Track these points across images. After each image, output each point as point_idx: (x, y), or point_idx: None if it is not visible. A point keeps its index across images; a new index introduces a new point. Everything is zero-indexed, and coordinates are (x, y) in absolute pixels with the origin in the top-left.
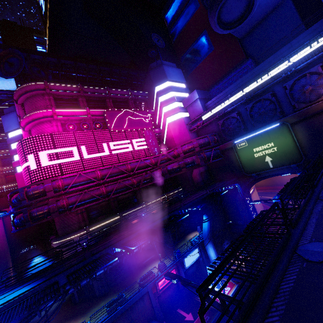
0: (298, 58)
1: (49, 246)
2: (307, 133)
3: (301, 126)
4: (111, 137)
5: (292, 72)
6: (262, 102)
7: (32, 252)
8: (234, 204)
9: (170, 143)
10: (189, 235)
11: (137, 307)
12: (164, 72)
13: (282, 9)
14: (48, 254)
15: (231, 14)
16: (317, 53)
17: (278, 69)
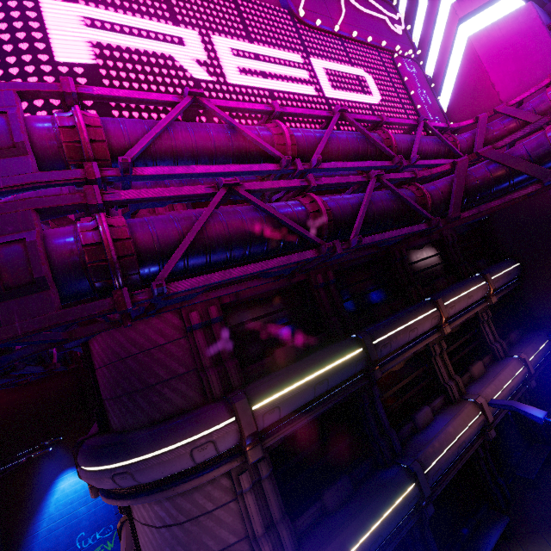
0: None
1: None
2: None
3: None
4: (300, 38)
5: None
6: None
7: (54, 458)
8: None
9: (474, 110)
10: None
11: None
12: None
13: None
14: None
15: None
16: None
17: None
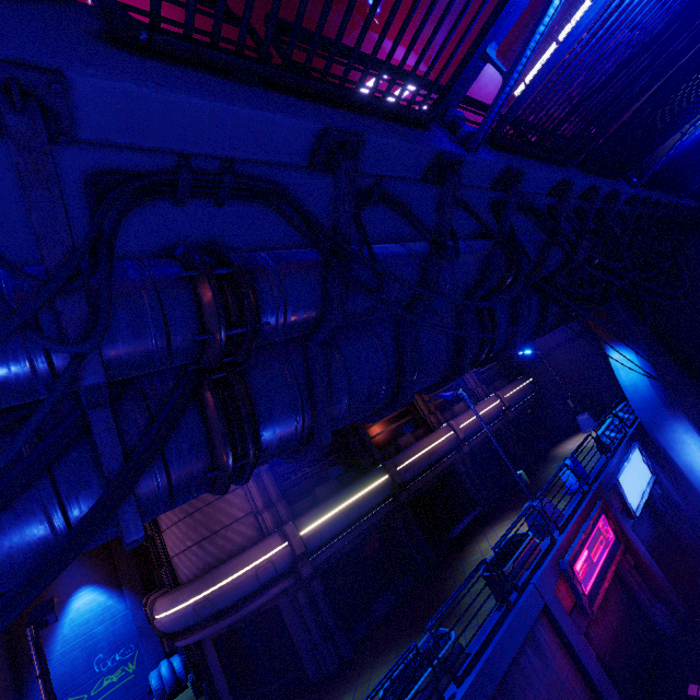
0: None
1: (121, 549)
2: None
3: None
4: None
5: None
6: None
7: (66, 576)
8: (699, 296)
9: None
10: (558, 449)
11: (527, 687)
12: None
13: None
14: (118, 578)
15: None
16: None
17: None
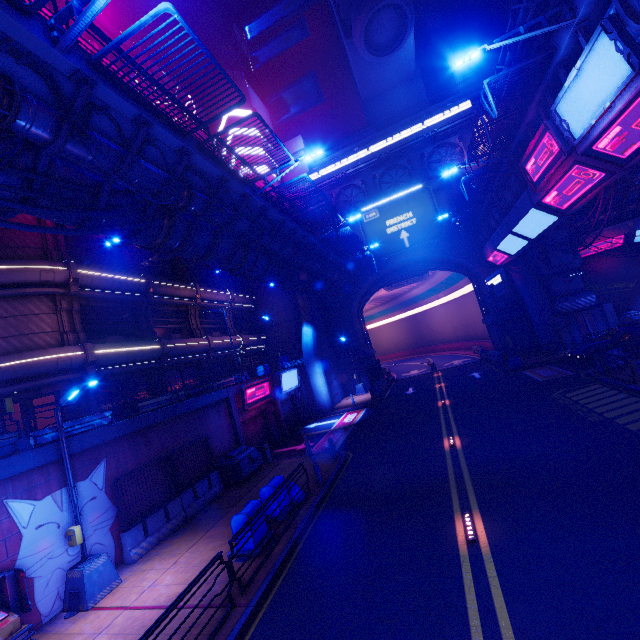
0: (441, 119)
1: None
2: (448, 203)
3: (442, 195)
4: None
5: (432, 136)
6: (396, 169)
7: None
8: (348, 315)
9: None
10: None
11: (209, 420)
12: (247, 93)
13: (413, 84)
14: None
15: (379, 35)
16: (459, 118)
17: (420, 127)
